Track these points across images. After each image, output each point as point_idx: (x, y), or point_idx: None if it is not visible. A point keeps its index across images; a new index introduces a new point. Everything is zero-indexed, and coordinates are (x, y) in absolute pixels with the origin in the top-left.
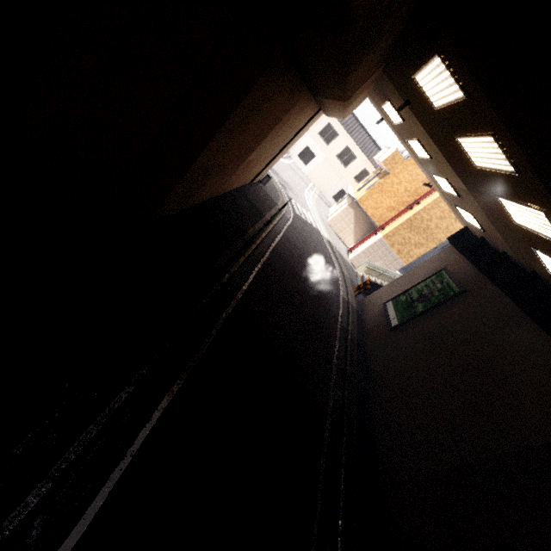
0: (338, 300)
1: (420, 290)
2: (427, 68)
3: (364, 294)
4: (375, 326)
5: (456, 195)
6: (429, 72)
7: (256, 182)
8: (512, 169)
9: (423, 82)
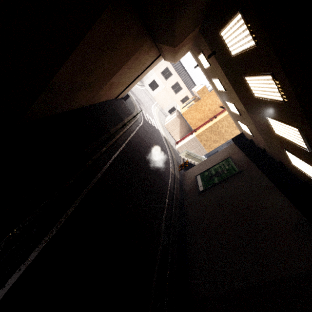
0: (169, 174)
1: (216, 169)
2: (230, 24)
3: (184, 169)
4: (190, 190)
5: (239, 114)
6: (231, 27)
7: (120, 98)
8: (282, 98)
9: (226, 36)
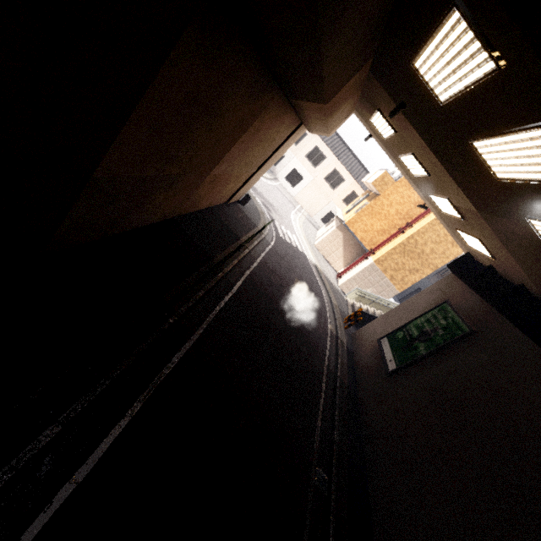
0: (325, 335)
1: (420, 326)
2: (434, 40)
3: (355, 325)
4: (369, 368)
5: (460, 217)
6: (436, 46)
7: (234, 202)
8: None
9: (425, 66)
